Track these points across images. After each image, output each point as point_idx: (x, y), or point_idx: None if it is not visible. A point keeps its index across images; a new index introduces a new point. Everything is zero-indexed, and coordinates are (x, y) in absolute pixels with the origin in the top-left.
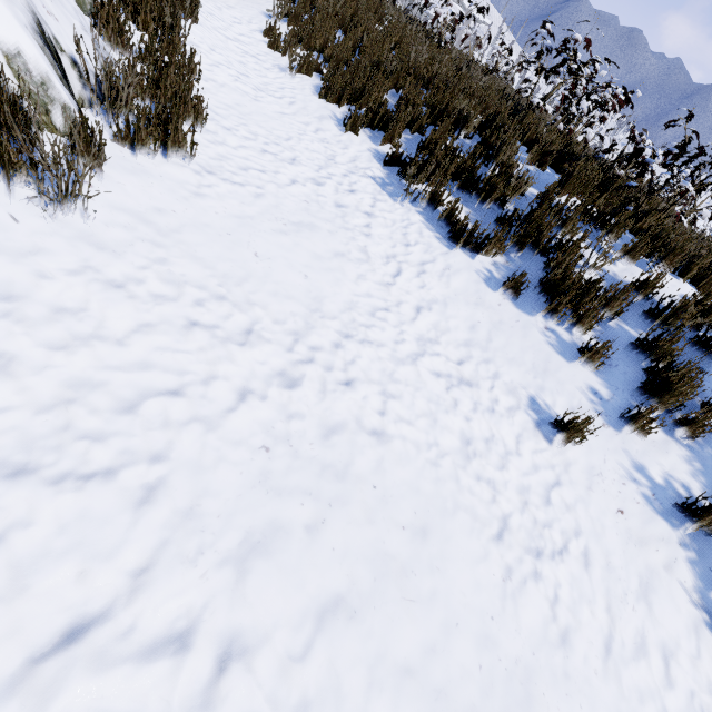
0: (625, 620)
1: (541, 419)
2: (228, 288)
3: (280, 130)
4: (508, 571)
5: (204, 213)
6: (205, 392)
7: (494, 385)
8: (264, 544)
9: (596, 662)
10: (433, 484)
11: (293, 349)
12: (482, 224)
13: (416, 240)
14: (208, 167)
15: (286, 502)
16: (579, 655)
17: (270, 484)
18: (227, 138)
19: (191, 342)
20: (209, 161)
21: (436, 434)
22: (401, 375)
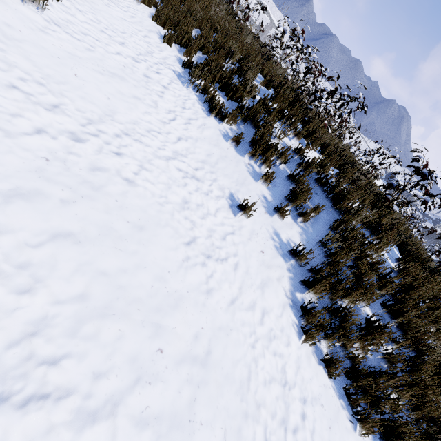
0: (248, 295)
1: (233, 204)
2: (48, 82)
3: (119, 26)
4: (188, 258)
5: (44, 41)
6: (11, 119)
7: (212, 184)
8: (27, 196)
9: (223, 305)
10: (156, 212)
11: (85, 126)
12: (229, 108)
13: (190, 107)
14: (56, 22)
15: (51, 185)
16: (214, 300)
17: (43, 175)
18: (77, 14)
19: (9, 94)
20: (58, 19)
21: (168, 193)
22: (156, 163)
